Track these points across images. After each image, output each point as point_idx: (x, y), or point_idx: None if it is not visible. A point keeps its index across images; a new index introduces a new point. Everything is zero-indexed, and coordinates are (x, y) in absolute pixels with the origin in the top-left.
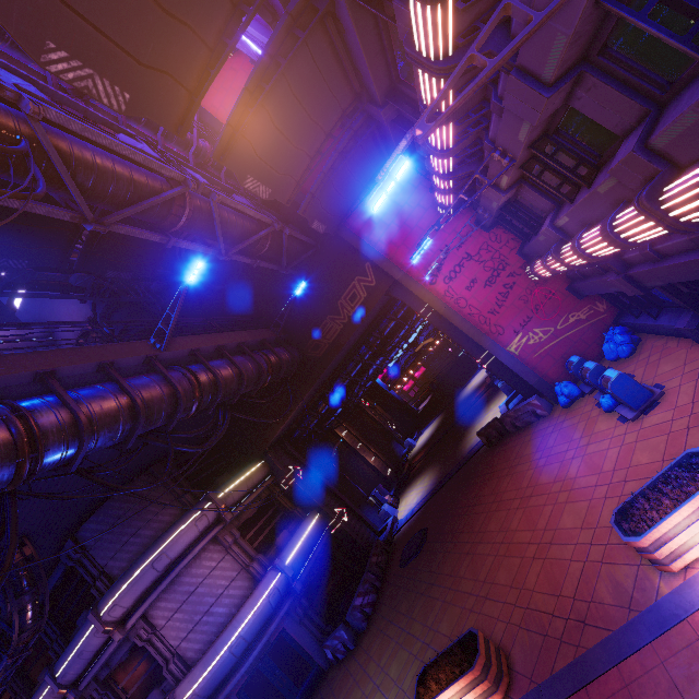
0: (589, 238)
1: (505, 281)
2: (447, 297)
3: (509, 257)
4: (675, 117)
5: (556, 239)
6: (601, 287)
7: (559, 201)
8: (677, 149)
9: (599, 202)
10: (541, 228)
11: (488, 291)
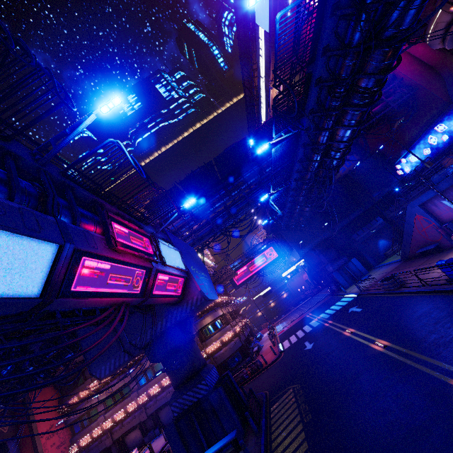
0: (118, 413)
1: (63, 449)
2: (43, 446)
3: (67, 440)
4: (142, 387)
5: (102, 421)
6: (96, 451)
7: (107, 410)
8: (141, 392)
9: (123, 404)
10: (93, 423)
11: (57, 450)
